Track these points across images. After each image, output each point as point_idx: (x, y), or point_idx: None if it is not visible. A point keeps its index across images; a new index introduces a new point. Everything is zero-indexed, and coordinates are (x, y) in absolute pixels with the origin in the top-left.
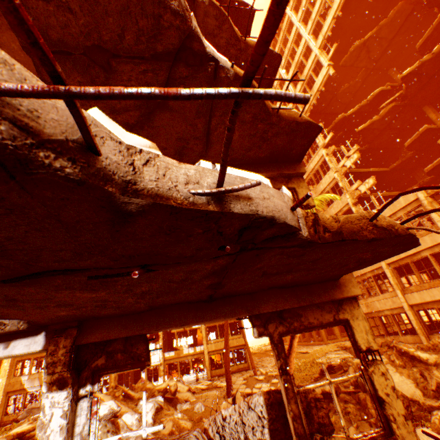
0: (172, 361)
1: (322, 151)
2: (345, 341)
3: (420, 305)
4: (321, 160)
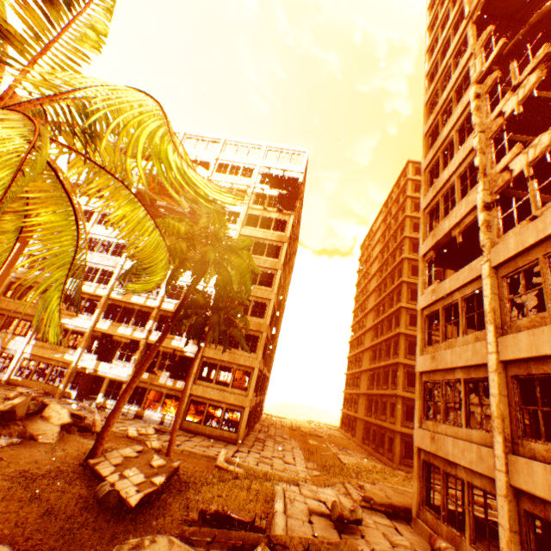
0: (142, 384)
1: (470, 91)
2: (404, 481)
3: (540, 504)
4: (464, 114)
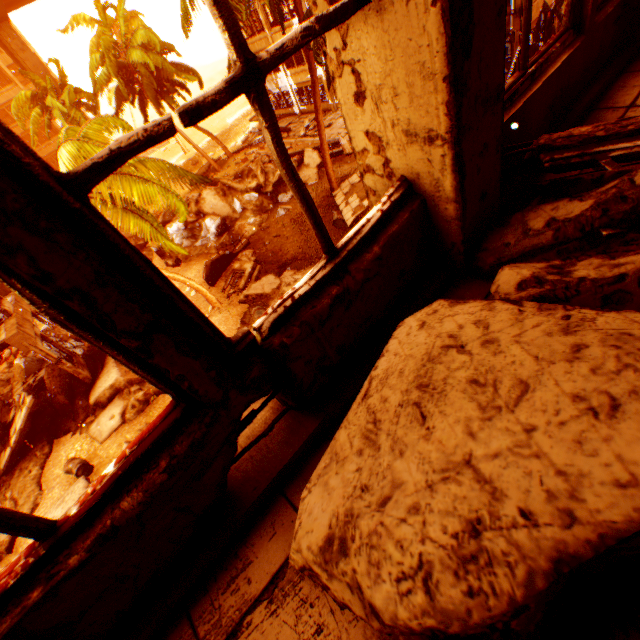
0: None
1: None
2: None
3: None
4: None
